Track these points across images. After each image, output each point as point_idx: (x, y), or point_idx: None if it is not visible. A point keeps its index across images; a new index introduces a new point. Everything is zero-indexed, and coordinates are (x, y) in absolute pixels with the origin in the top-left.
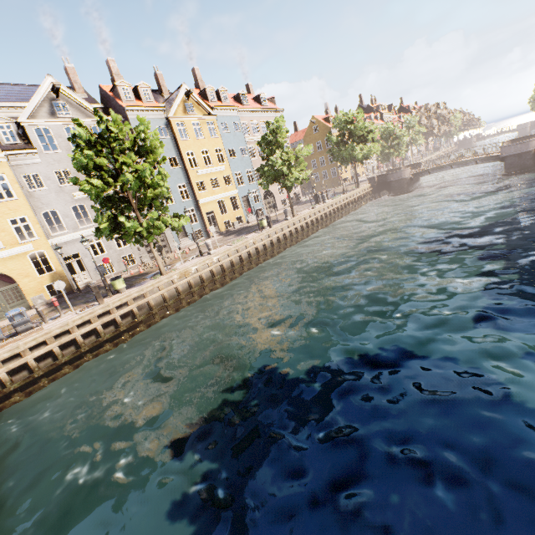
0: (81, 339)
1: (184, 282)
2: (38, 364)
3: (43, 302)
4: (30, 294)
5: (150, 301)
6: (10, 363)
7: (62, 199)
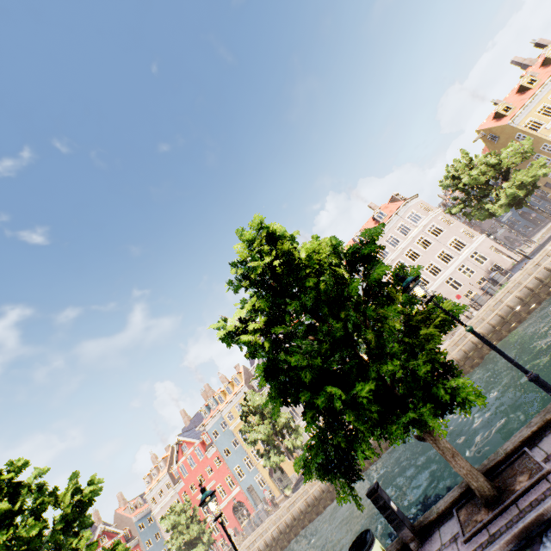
0: (271, 537)
1: (313, 491)
2: (261, 549)
3: (295, 478)
4: (290, 473)
5: (296, 509)
6: (252, 547)
7: (283, 409)
